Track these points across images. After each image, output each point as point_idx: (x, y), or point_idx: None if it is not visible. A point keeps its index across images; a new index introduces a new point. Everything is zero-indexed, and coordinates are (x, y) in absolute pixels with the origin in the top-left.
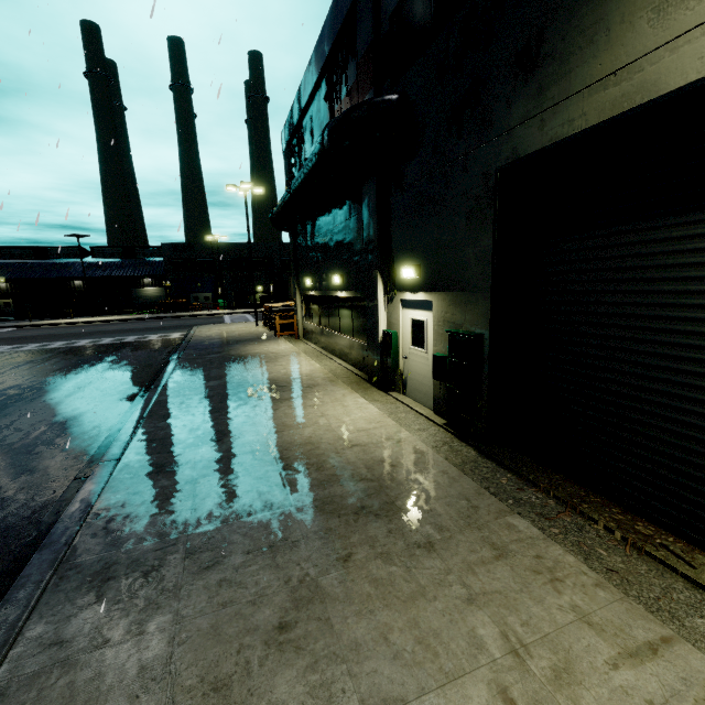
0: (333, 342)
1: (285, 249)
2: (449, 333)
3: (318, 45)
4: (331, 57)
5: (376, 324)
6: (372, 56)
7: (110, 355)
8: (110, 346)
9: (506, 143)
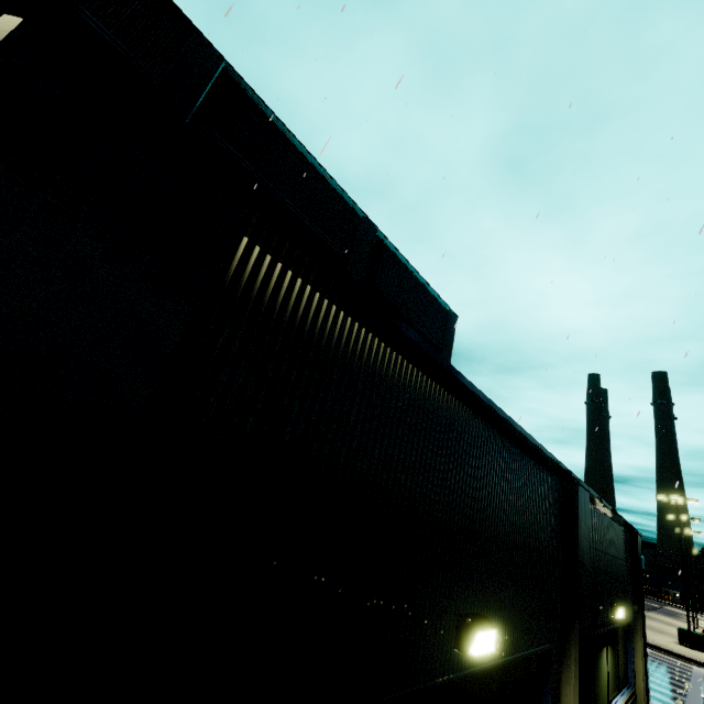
0: None
1: None
2: None
3: None
4: None
5: None
6: None
7: None
8: None
9: None
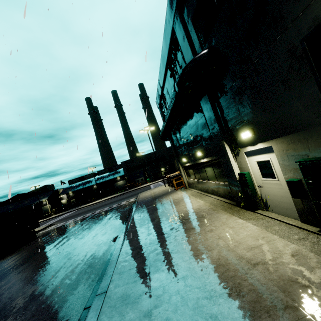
0: (206, 186)
1: (169, 149)
2: (299, 162)
3: (162, 57)
4: (168, 58)
5: (231, 171)
6: (188, 42)
7: (107, 216)
8: (107, 211)
9: (303, 20)
